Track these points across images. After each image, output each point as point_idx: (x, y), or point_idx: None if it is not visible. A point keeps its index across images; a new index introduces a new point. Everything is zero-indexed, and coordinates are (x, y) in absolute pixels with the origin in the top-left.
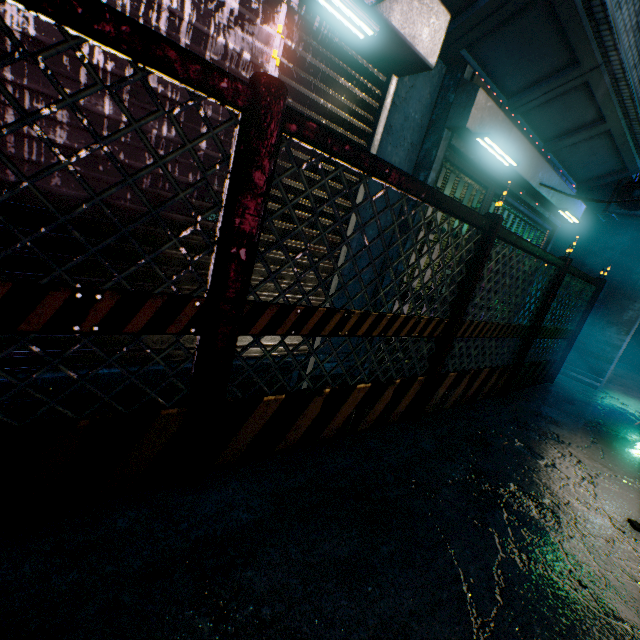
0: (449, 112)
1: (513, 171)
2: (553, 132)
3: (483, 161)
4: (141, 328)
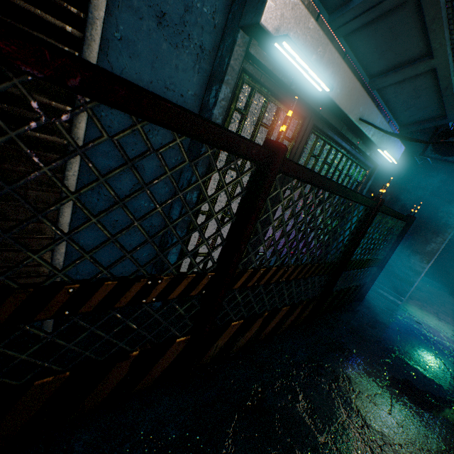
0: (245, 6)
1: (330, 100)
2: (379, 66)
3: (296, 84)
4: None
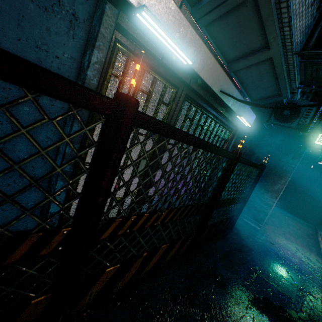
0: None
1: (196, 74)
2: (233, 53)
3: (167, 58)
4: None
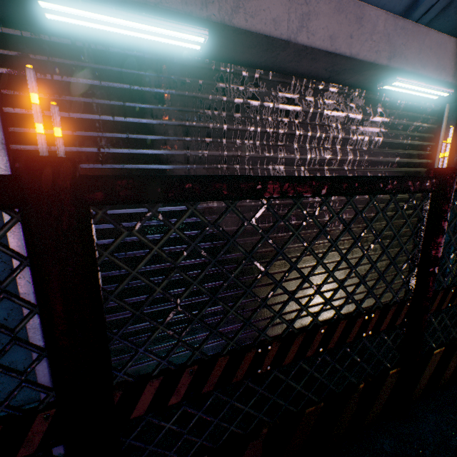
0: None
1: None
2: None
3: None
4: (385, 326)
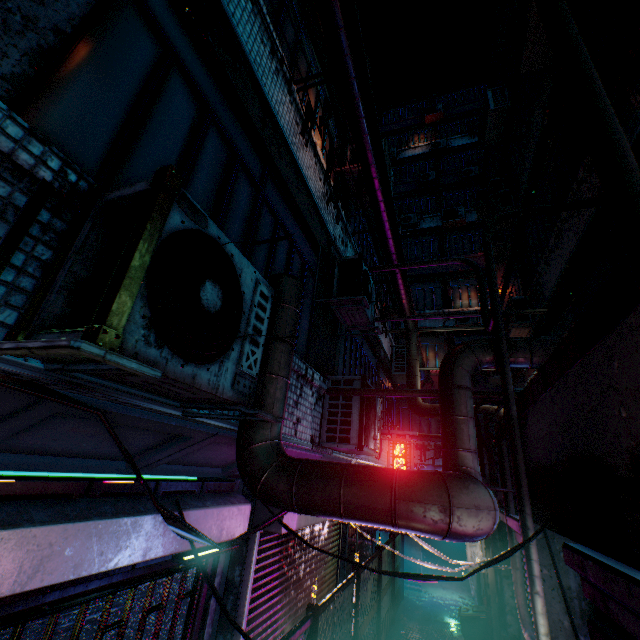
0: None
1: None
2: None
3: None
4: None
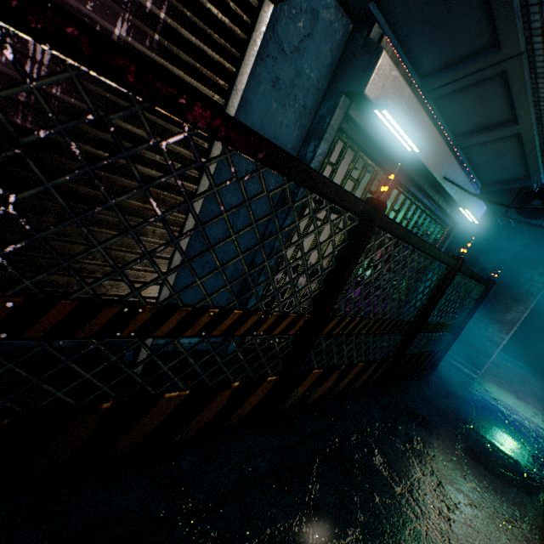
0: (349, 75)
1: (417, 158)
2: (464, 127)
3: (386, 142)
4: None
